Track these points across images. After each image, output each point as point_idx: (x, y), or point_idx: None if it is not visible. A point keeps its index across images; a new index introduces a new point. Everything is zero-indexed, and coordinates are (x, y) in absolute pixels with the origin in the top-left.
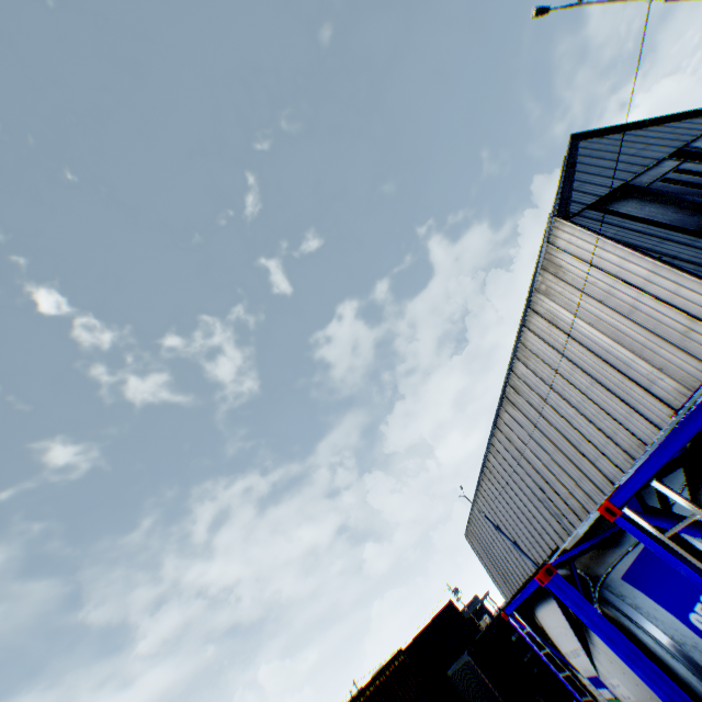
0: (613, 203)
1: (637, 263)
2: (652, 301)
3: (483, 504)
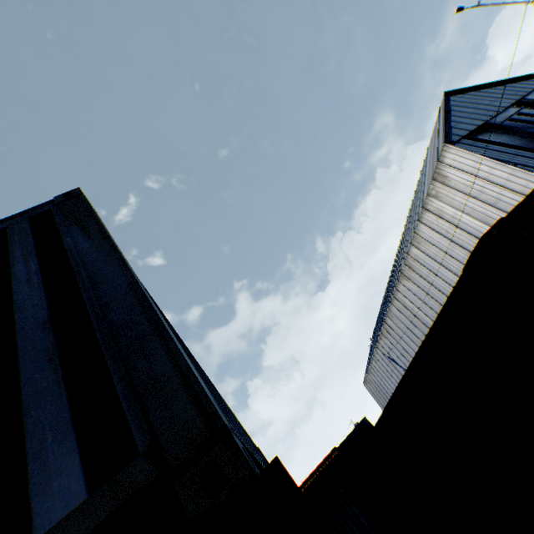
0: (478, 135)
1: (501, 169)
2: (510, 193)
3: (379, 356)
